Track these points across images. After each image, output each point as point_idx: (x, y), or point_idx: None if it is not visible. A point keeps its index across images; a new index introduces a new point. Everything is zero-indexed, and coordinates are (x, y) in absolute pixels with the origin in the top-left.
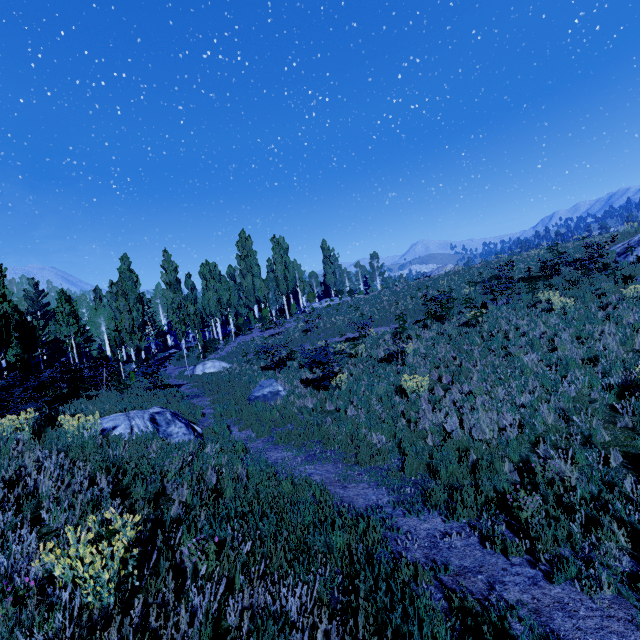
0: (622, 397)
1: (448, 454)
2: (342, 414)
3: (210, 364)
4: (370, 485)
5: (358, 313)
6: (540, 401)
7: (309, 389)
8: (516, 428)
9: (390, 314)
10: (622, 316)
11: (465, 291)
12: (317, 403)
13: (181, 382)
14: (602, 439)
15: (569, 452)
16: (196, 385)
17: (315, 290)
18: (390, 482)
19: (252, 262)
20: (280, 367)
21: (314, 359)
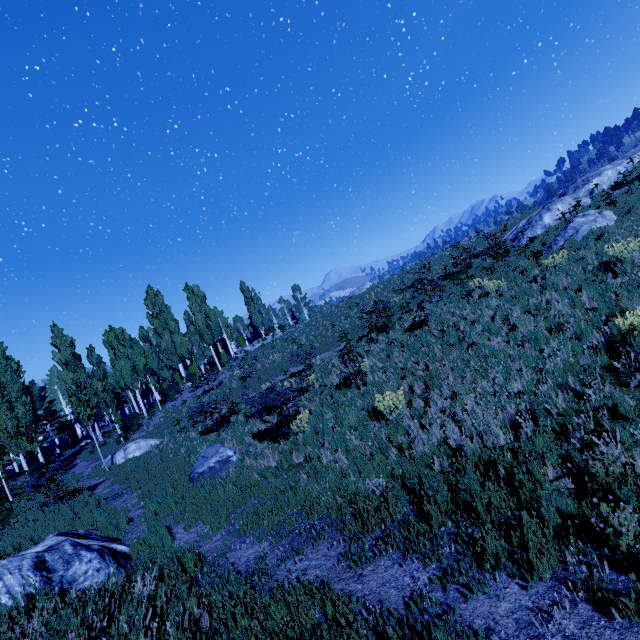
0: (610, 356)
1: (470, 478)
2: (317, 464)
3: (133, 446)
4: (393, 559)
5: (296, 345)
6: (535, 383)
7: (266, 443)
8: (531, 421)
9: (329, 338)
10: (557, 283)
11: (395, 299)
12: (281, 458)
13: (96, 481)
14: (628, 406)
15: (617, 432)
16: (117, 479)
17: (243, 334)
18: (417, 545)
19: (167, 318)
20: (223, 426)
21: (265, 405)
